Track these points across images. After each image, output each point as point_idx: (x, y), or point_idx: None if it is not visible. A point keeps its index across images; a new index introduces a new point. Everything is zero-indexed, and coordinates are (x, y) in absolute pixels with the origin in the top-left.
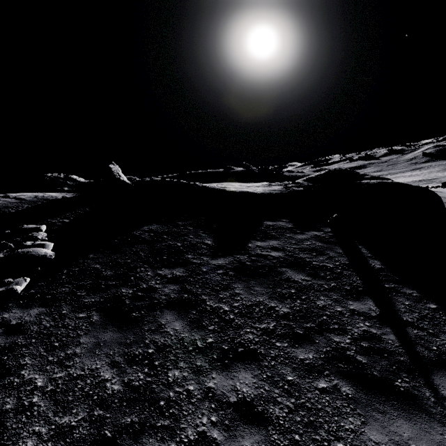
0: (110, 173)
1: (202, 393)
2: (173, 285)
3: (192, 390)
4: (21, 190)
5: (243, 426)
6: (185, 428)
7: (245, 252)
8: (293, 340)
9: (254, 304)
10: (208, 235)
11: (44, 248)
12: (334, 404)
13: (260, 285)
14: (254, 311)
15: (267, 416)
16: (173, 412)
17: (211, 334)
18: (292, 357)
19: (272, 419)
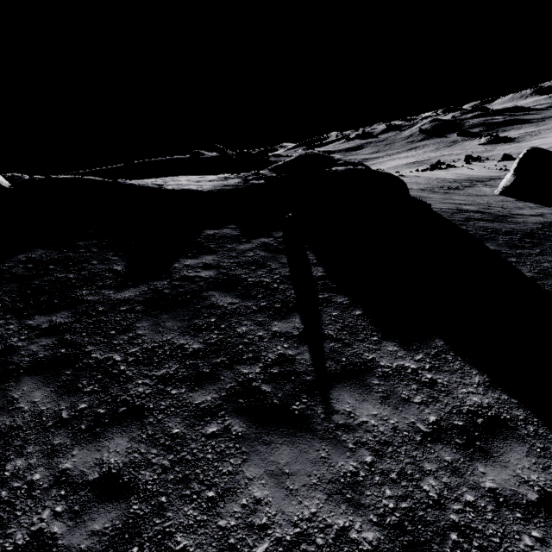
0: None
1: (51, 480)
2: (47, 338)
3: (38, 480)
4: None
5: (98, 506)
6: (13, 533)
7: (167, 276)
8: (194, 382)
9: (158, 346)
10: (121, 257)
11: None
12: (219, 448)
13: (173, 319)
14: (156, 354)
15: (134, 485)
16: (1, 517)
17: (86, 398)
18: (186, 404)
19: (139, 486)
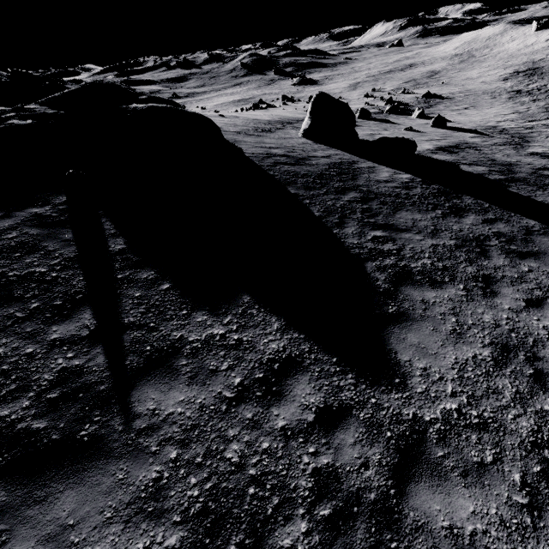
0: None
1: None
2: None
3: None
4: None
5: None
6: None
7: None
8: None
9: None
10: None
11: None
12: None
13: None
14: None
15: None
16: None
17: None
18: None
19: None
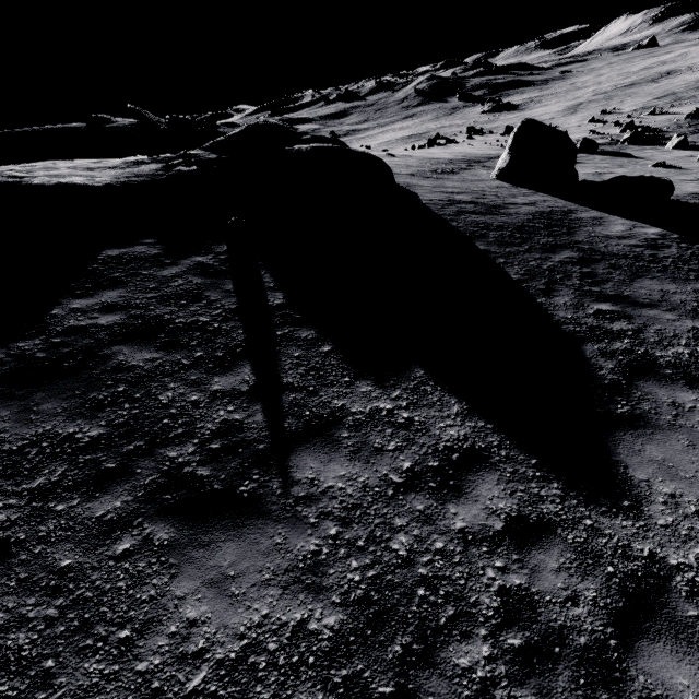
0: None
1: None
2: None
3: None
4: None
5: None
6: None
7: (40, 331)
8: (94, 487)
9: (30, 444)
10: None
11: None
12: (136, 569)
13: (55, 397)
14: (26, 458)
15: None
16: None
17: None
18: (82, 520)
19: (8, 658)
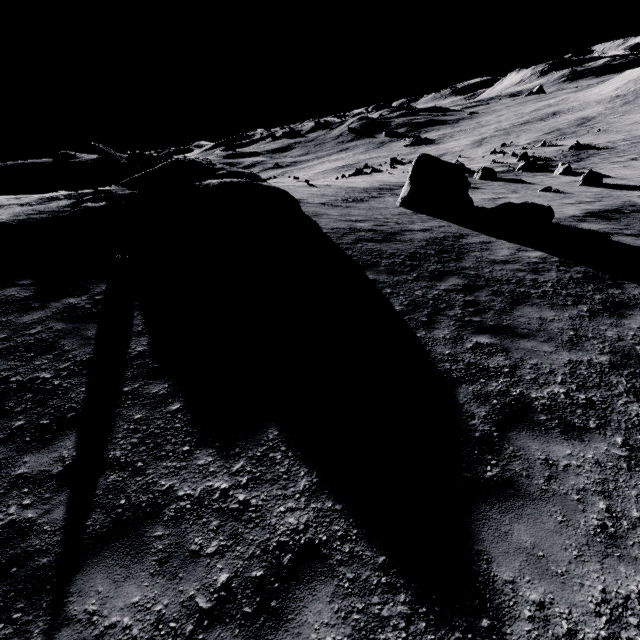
0: None
1: None
2: None
3: None
4: None
5: None
6: None
7: None
8: None
9: None
10: None
11: None
12: None
13: None
14: None
15: None
16: None
17: None
18: None
19: None
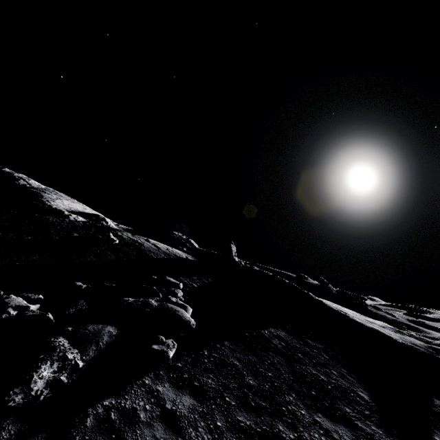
0: (230, 252)
1: None
2: None
3: None
4: (155, 238)
5: None
6: None
7: None
8: None
9: None
10: (357, 381)
11: (186, 311)
12: None
13: None
14: None
15: None
16: None
17: None
18: None
19: None
